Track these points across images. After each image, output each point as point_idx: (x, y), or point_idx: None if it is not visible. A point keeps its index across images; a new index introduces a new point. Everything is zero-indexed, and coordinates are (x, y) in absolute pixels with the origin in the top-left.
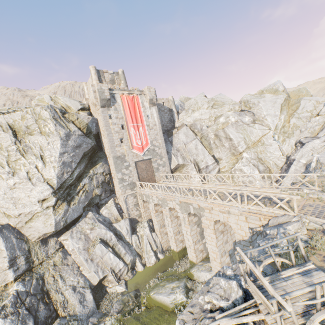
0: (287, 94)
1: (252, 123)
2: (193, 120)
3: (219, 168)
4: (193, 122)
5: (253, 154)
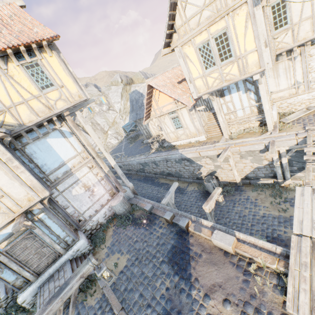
0: (127, 81)
1: (108, 110)
2: None
3: None
4: None
5: (113, 130)
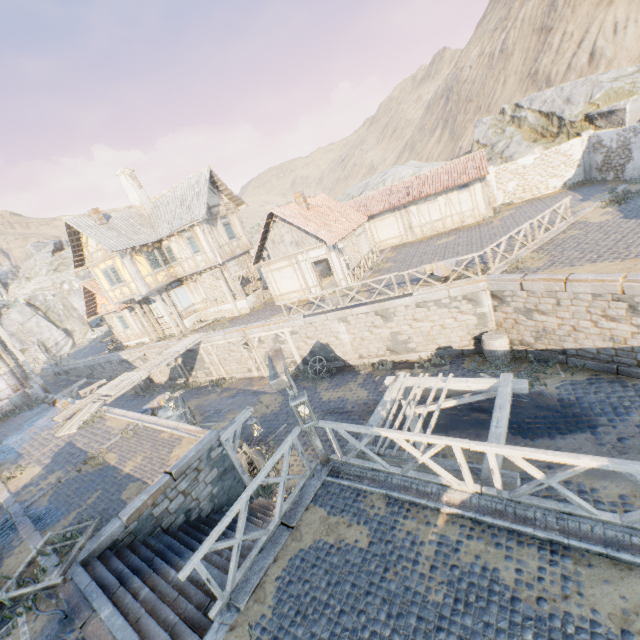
0: None
1: None
2: (32, 290)
3: (74, 342)
4: (33, 293)
5: None
